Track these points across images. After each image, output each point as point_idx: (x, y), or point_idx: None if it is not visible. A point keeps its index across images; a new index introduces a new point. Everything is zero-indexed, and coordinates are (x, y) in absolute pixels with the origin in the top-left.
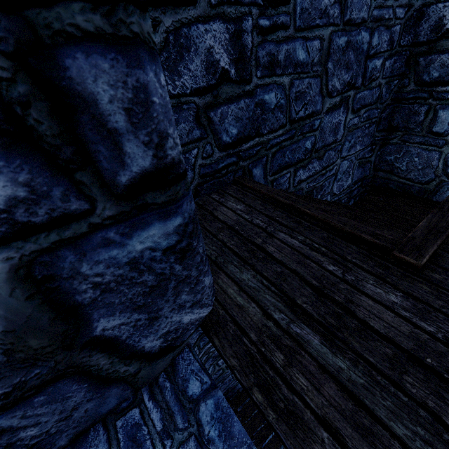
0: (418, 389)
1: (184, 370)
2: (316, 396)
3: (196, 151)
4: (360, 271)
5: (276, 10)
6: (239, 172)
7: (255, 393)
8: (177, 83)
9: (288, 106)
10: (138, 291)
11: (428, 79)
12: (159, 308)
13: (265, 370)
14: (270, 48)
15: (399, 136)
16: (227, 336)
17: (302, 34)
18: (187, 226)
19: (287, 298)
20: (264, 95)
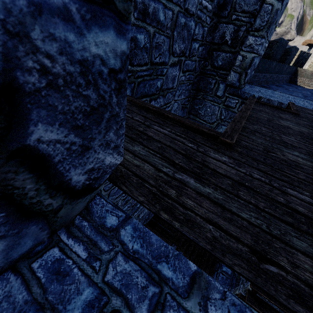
0: (246, 196)
1: (99, 211)
2: (200, 209)
3: None
4: (205, 147)
5: None
6: None
7: (162, 215)
8: None
9: (151, 50)
10: (80, 106)
11: (216, 65)
12: (92, 137)
13: (165, 200)
14: None
15: (202, 95)
16: (132, 184)
17: (164, 1)
18: (127, 60)
19: (169, 160)
20: (137, 34)
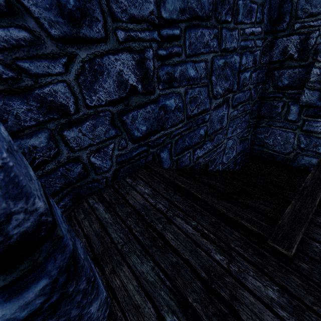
0: None
1: None
2: None
3: (112, 145)
4: (242, 261)
5: (171, 44)
6: (150, 157)
7: None
8: (93, 97)
9: (185, 107)
10: None
11: (281, 85)
12: None
13: None
14: (168, 69)
15: (266, 122)
16: None
17: (191, 58)
18: (57, 281)
19: (180, 294)
20: (166, 101)
